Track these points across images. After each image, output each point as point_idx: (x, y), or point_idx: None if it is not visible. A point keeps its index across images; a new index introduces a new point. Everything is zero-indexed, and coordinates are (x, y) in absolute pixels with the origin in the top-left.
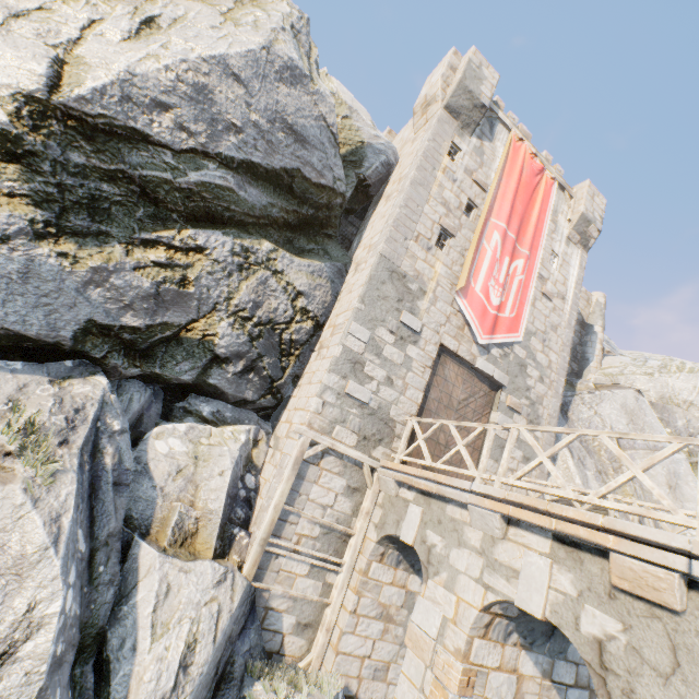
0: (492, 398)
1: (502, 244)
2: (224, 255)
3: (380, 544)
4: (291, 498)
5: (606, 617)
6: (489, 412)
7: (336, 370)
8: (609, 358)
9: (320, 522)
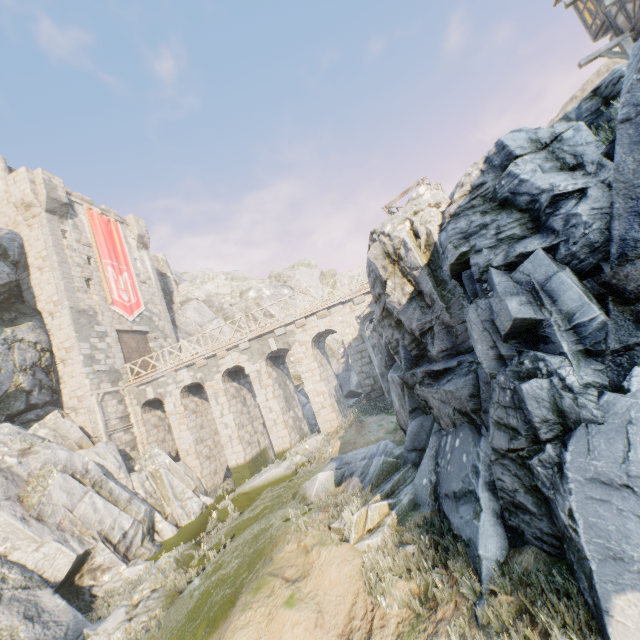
0: (147, 338)
1: (115, 271)
2: (1, 348)
3: (143, 408)
4: (104, 416)
5: (200, 373)
6: (149, 344)
7: (87, 365)
8: (181, 286)
9: (118, 417)
